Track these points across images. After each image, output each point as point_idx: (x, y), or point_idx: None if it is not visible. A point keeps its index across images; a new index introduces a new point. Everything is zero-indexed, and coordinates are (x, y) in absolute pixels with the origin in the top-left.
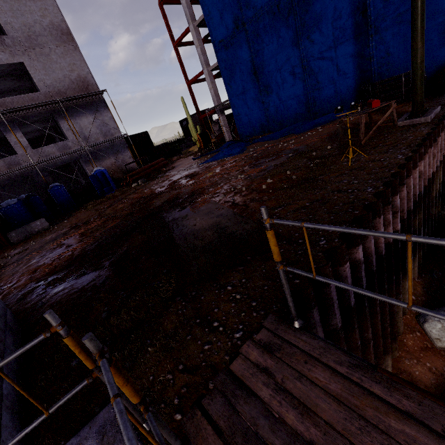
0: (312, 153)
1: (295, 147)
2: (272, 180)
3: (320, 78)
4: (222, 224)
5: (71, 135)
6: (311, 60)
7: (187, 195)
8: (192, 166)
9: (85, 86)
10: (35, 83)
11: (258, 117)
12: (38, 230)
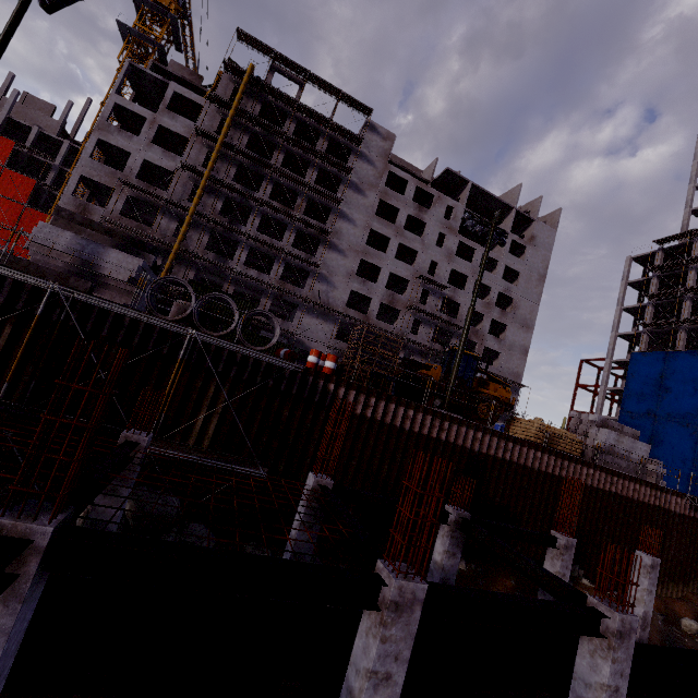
0: None
1: None
2: None
3: None
4: None
5: None
6: None
7: None
8: None
9: (516, 377)
10: (497, 363)
11: None
12: None
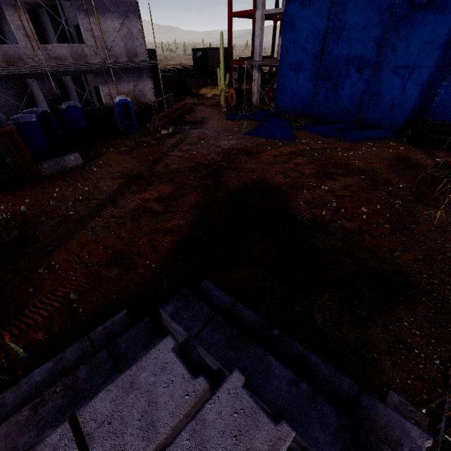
0: (389, 187)
1: (360, 164)
2: (367, 210)
3: (384, 90)
4: (355, 254)
5: (89, 39)
6: (384, 68)
7: (268, 188)
8: (233, 132)
9: None
10: None
11: (304, 97)
12: (72, 166)
